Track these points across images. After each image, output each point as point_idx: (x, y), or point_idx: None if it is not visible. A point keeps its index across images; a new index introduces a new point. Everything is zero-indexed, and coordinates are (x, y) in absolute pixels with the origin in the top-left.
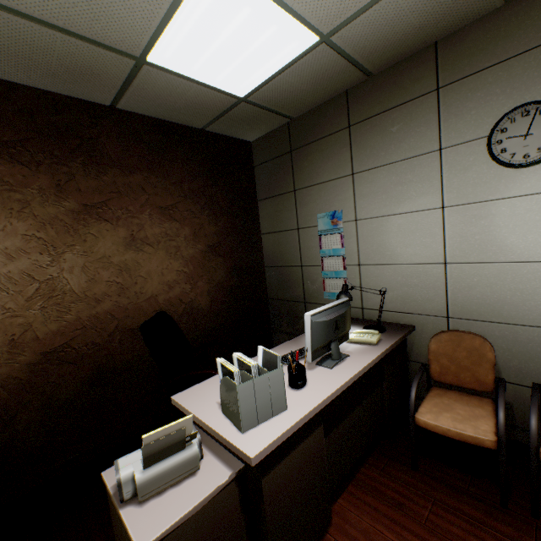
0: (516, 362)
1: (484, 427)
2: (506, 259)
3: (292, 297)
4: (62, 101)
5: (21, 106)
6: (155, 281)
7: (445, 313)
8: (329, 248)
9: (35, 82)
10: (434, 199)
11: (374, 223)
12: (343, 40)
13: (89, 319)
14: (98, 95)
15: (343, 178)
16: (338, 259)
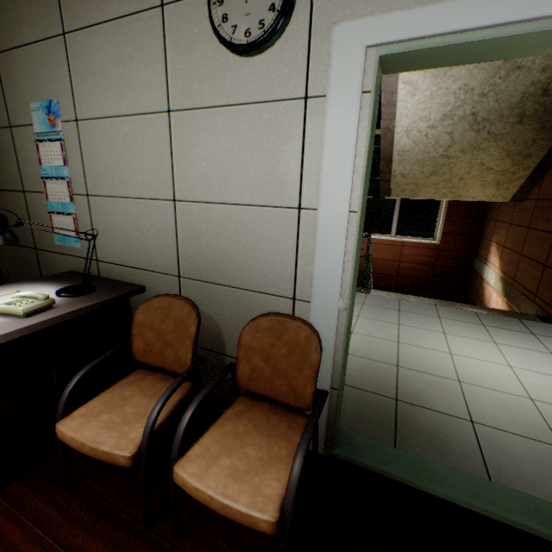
0: (238, 333)
1: (138, 433)
2: (231, 200)
3: (20, 241)
4: None
5: None
6: None
7: (177, 270)
8: (50, 165)
9: None
10: (160, 96)
11: (98, 128)
12: None
13: None
14: None
15: (54, 40)
16: (63, 183)
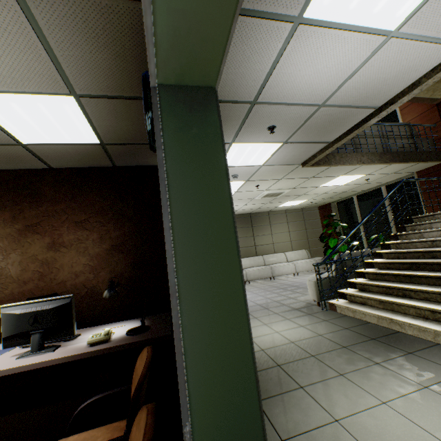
0: None
1: None
2: None
3: None
4: (24, 172)
5: (3, 180)
6: (66, 271)
7: None
8: None
9: (8, 167)
10: None
11: None
12: (88, 90)
13: (18, 294)
14: (37, 165)
15: None
16: None
